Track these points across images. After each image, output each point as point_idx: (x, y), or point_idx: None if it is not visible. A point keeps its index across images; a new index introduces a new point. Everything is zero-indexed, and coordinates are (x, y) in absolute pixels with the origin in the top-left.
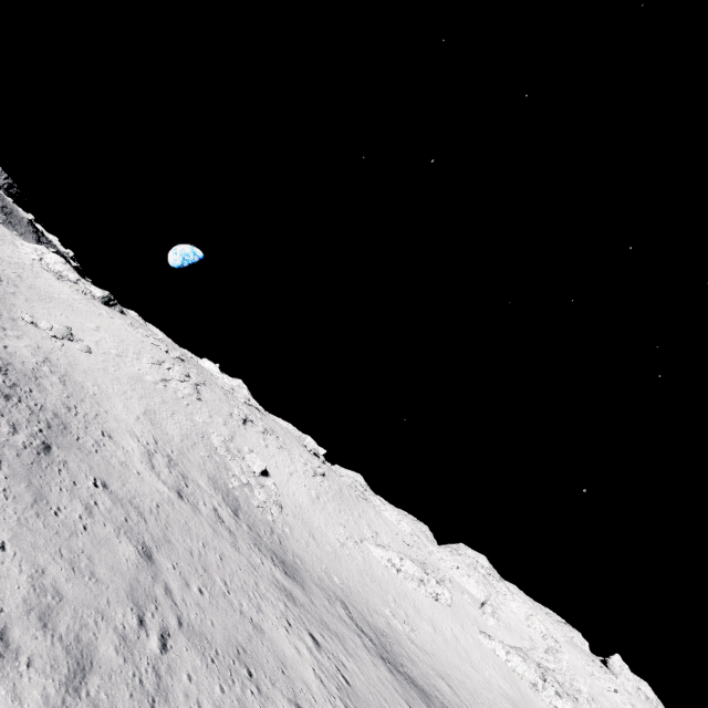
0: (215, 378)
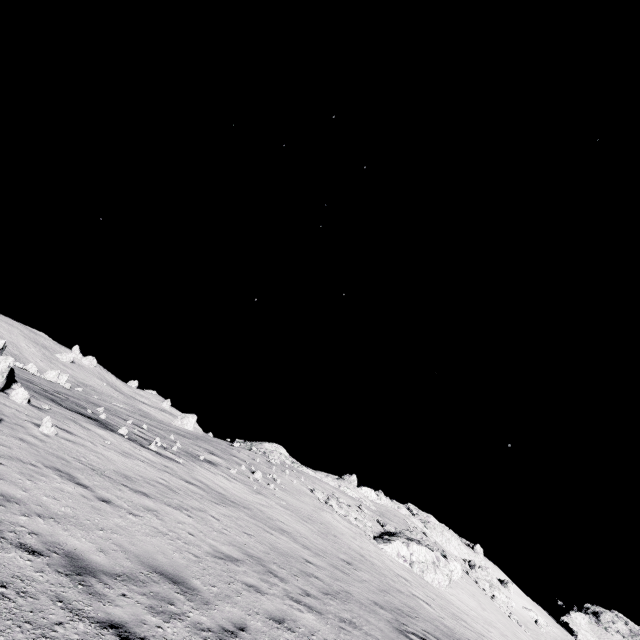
0: (417, 530)
